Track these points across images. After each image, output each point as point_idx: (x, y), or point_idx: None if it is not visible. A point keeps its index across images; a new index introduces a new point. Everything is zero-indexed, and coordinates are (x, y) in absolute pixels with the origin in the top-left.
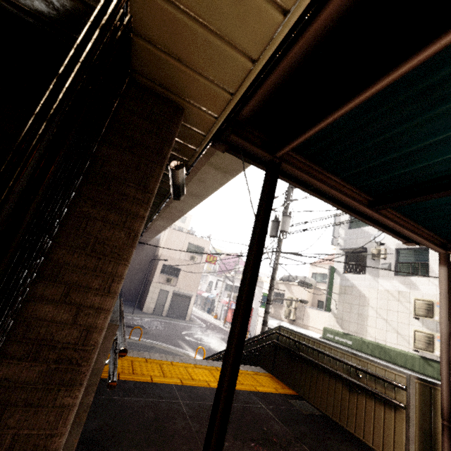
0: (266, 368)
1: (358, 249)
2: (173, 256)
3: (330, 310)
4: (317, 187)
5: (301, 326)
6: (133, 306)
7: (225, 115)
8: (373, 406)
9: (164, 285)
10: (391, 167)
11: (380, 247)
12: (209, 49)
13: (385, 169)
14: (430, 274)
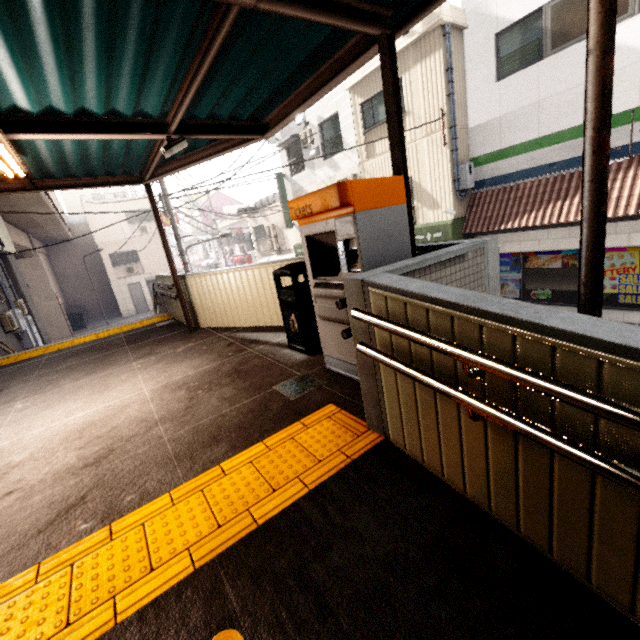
0: (165, 311)
1: (291, 140)
2: (114, 239)
3: (293, 225)
4: None
5: (286, 253)
6: (111, 317)
7: None
8: (179, 303)
9: (129, 279)
10: None
11: (307, 128)
12: None
13: None
14: (344, 147)
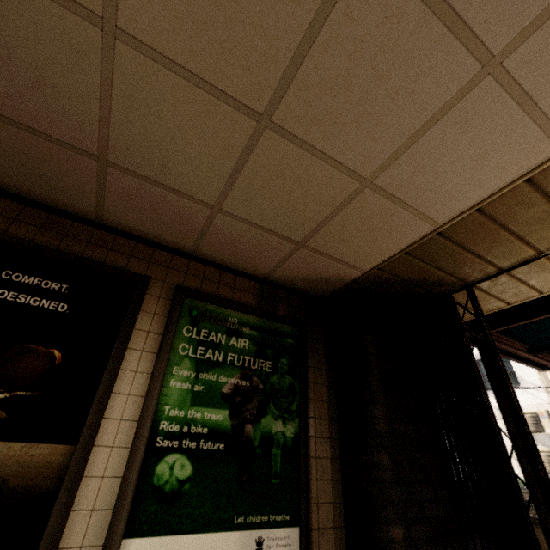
0: None
1: None
2: None
3: None
4: (500, 348)
5: None
6: None
7: (465, 321)
8: None
9: None
10: (549, 330)
11: None
12: (486, 302)
13: (544, 331)
14: (520, 382)
